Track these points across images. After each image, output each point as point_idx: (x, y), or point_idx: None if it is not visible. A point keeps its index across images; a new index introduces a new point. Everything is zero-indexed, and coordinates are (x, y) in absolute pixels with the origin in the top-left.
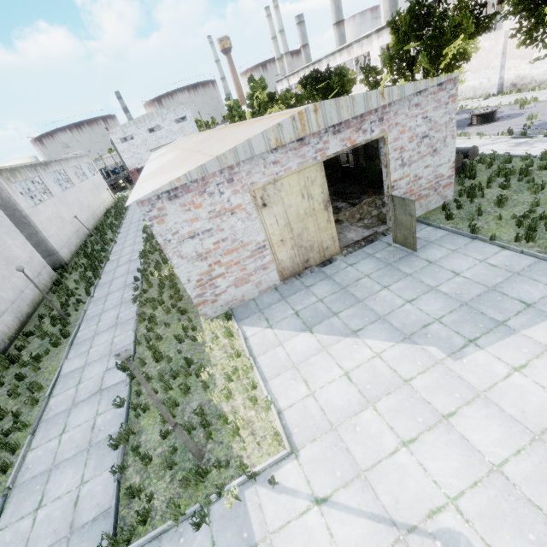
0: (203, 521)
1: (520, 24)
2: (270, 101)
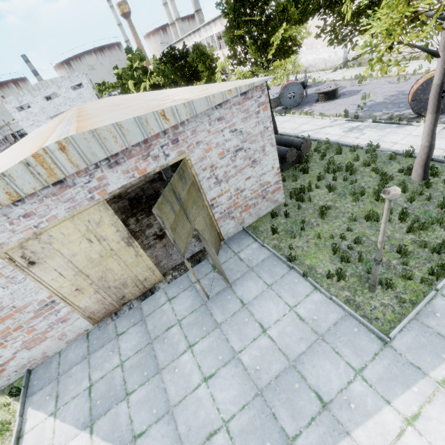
0: None
1: (325, 21)
2: (144, 74)
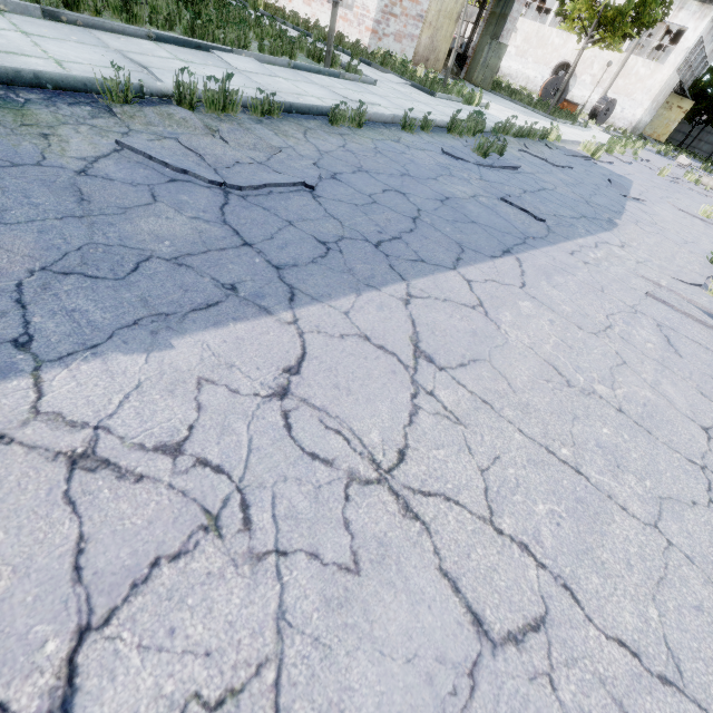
0: (467, 104)
1: None
2: None
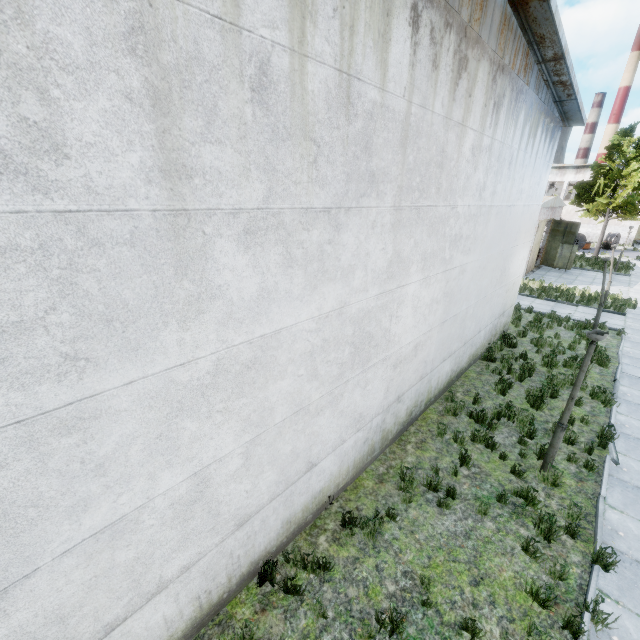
0: (632, 308)
1: (577, 196)
2: None
